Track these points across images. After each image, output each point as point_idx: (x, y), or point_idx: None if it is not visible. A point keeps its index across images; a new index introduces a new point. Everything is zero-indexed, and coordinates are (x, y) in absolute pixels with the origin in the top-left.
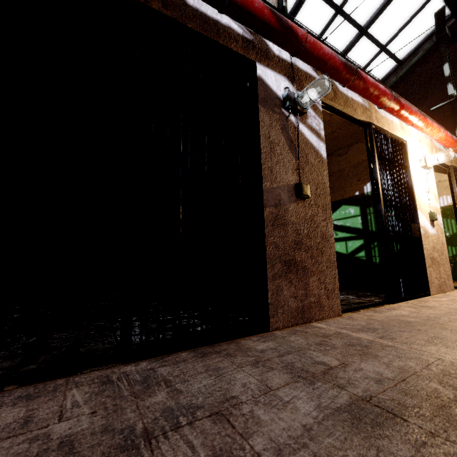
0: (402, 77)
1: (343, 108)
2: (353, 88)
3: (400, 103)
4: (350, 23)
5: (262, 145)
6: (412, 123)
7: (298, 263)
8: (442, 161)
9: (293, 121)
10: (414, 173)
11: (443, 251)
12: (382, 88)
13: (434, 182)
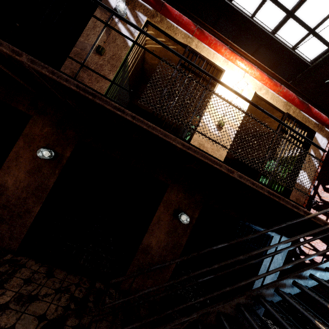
0: (326, 57)
1: (165, 30)
2: (165, 16)
3: (204, 35)
4: (278, 5)
5: (89, 24)
6: (222, 54)
7: (80, 77)
8: (274, 103)
9: (117, 22)
10: (220, 91)
11: (220, 150)
12: (186, 20)
13: (245, 108)
